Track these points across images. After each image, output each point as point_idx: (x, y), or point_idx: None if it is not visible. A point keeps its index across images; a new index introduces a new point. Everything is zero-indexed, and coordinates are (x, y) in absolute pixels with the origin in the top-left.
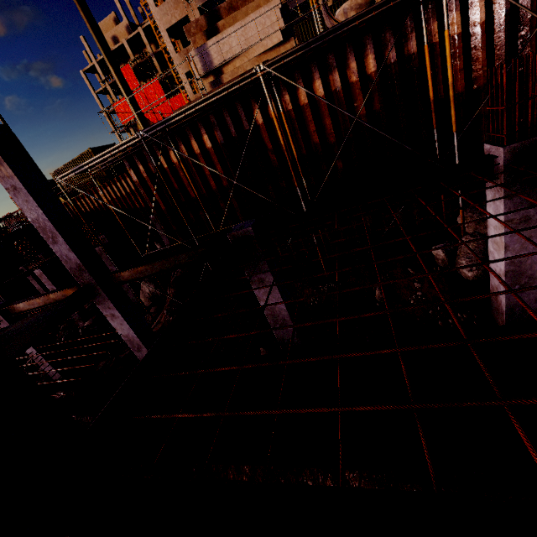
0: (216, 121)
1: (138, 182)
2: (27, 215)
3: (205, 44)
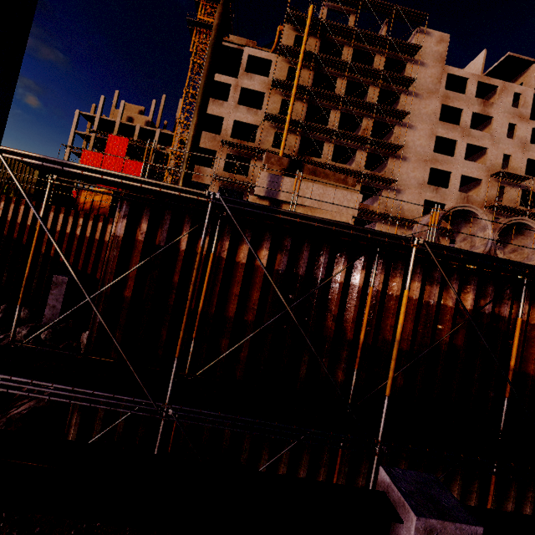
0: (290, 245)
1: (121, 239)
2: None
3: (281, 177)
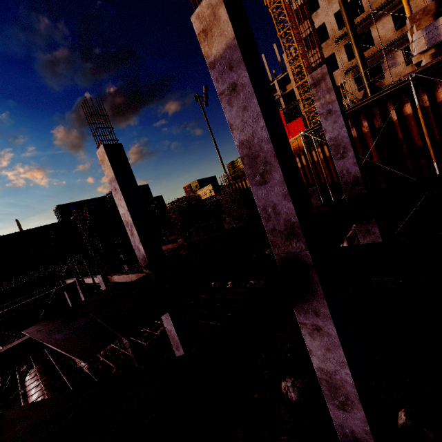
0: None
1: (357, 138)
2: (327, 135)
3: (435, 21)
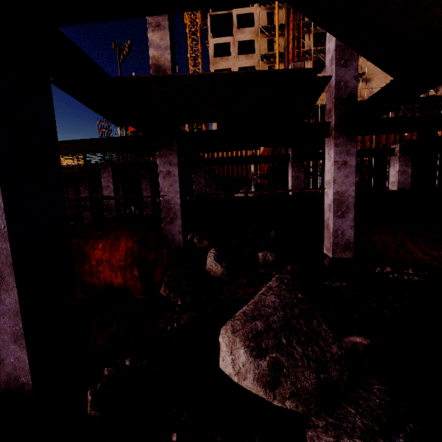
0: None
1: None
2: None
3: None
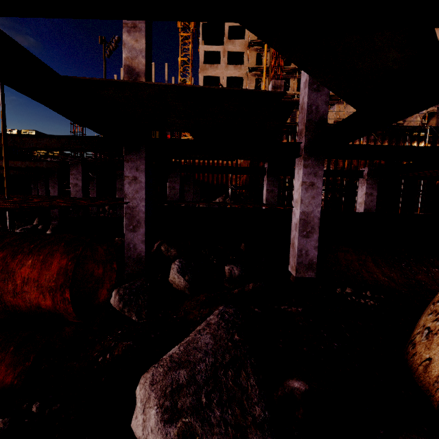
0: None
1: None
2: None
3: (296, 111)
